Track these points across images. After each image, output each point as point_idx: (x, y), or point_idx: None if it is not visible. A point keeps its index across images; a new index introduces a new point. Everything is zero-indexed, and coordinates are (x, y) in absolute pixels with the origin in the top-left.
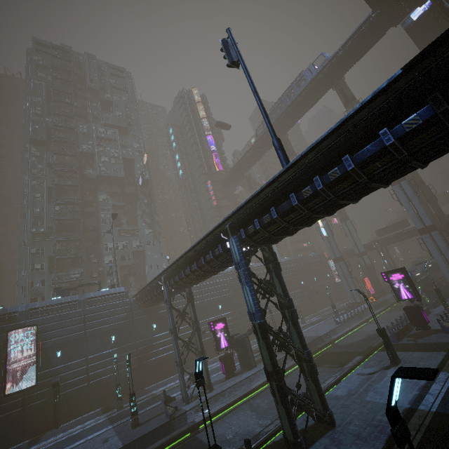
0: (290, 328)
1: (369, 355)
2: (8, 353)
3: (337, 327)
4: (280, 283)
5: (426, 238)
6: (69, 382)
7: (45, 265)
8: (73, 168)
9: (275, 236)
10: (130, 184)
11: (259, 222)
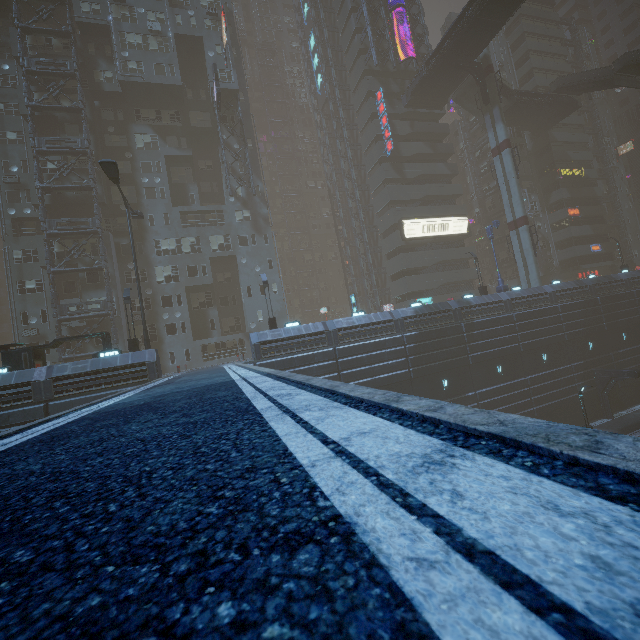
0: None
1: None
2: None
3: None
4: None
5: None
6: None
7: (43, 283)
8: (68, 67)
9: None
10: (200, 107)
11: None
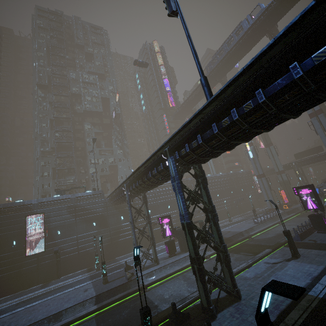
0: (211, 227)
1: (276, 248)
2: (26, 230)
3: (255, 226)
4: (206, 194)
5: None
6: (66, 251)
7: (50, 173)
8: (66, 105)
9: (201, 158)
10: (106, 117)
11: (189, 146)
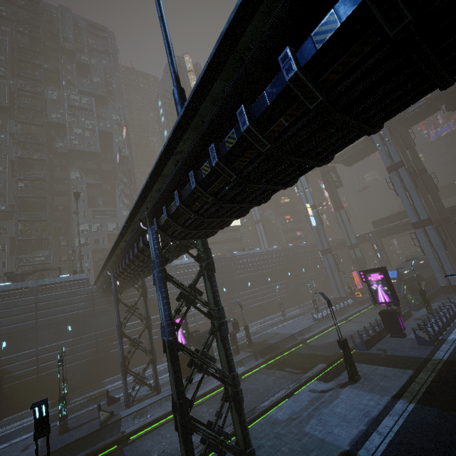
0: (218, 343)
1: (334, 362)
2: None
3: (314, 324)
4: (212, 288)
5: (419, 233)
6: (15, 374)
7: (6, 246)
8: (40, 140)
9: (191, 230)
10: (107, 161)
11: (168, 211)
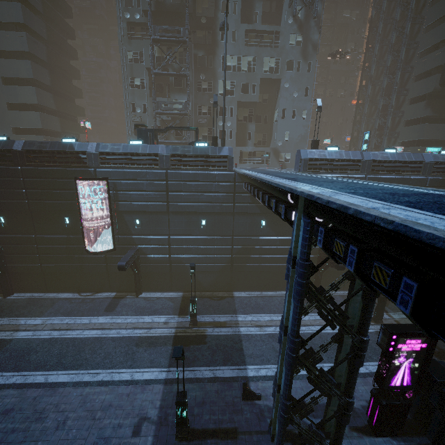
0: None
1: None
2: (80, 205)
3: None
4: None
5: None
6: (149, 257)
7: (145, 82)
8: None
9: None
10: None
11: None
